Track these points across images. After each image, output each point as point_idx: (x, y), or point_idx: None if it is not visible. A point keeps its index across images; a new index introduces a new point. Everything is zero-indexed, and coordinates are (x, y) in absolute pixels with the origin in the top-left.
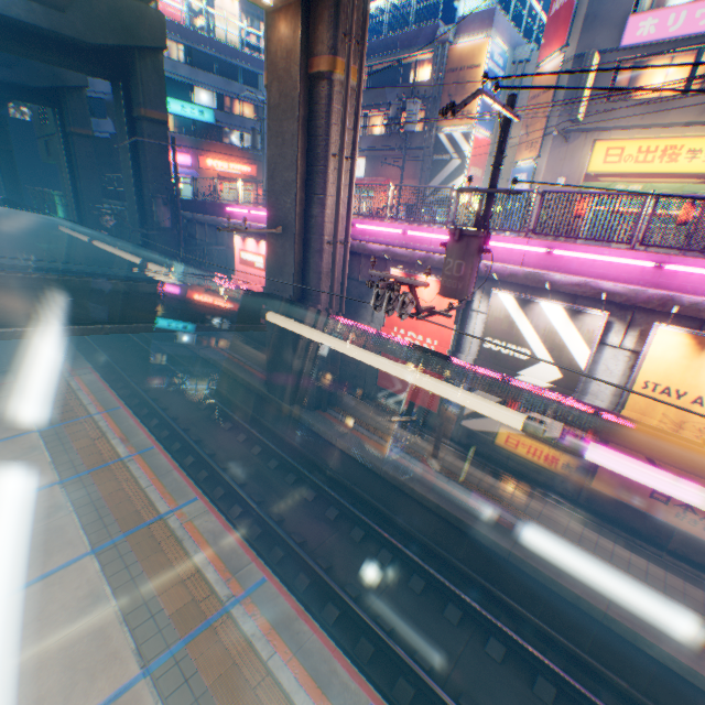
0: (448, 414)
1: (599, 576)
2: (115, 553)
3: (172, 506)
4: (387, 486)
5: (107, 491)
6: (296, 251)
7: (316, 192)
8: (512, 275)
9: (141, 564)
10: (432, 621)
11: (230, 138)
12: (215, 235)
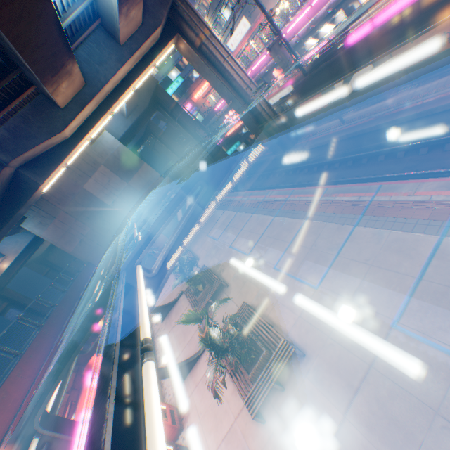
0: (339, 100)
1: (417, 103)
2: (257, 211)
3: (264, 197)
4: (329, 146)
5: (248, 206)
6: (240, 103)
7: (229, 79)
8: (307, 30)
9: (263, 208)
10: (356, 169)
11: (192, 78)
12: (219, 123)
